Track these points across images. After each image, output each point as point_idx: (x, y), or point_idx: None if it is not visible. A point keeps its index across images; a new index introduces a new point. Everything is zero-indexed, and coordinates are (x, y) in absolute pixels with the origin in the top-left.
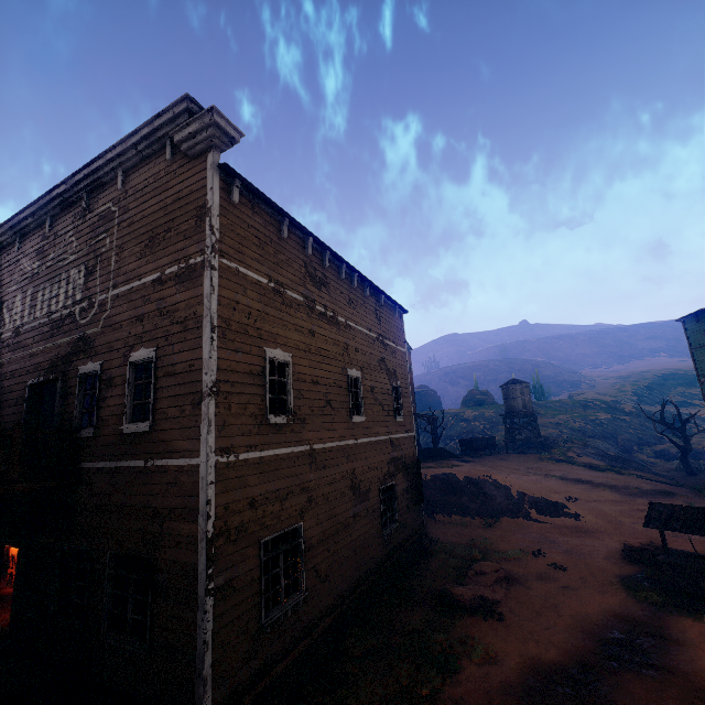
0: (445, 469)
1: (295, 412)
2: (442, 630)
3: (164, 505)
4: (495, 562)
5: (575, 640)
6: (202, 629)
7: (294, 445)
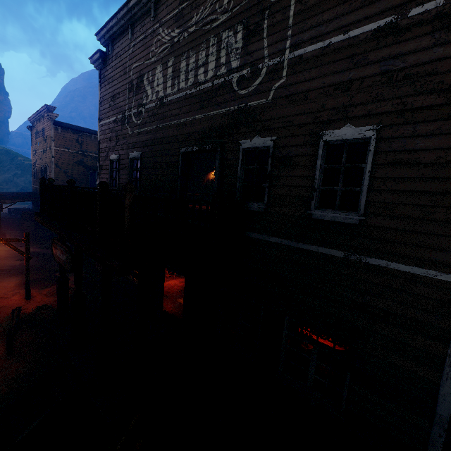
0: None
1: None
2: None
3: (377, 305)
4: None
5: None
6: (437, 442)
7: None
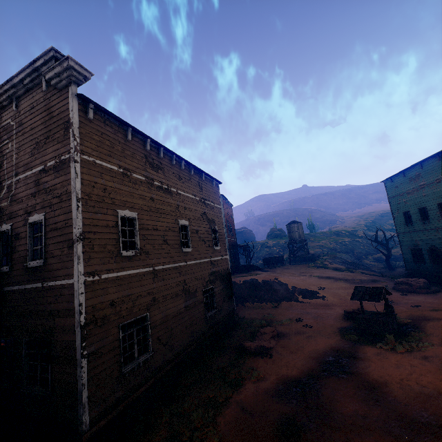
0: (251, 277)
1: (141, 248)
2: (237, 366)
3: (55, 308)
4: (274, 327)
5: (308, 364)
6: (80, 377)
7: (141, 268)
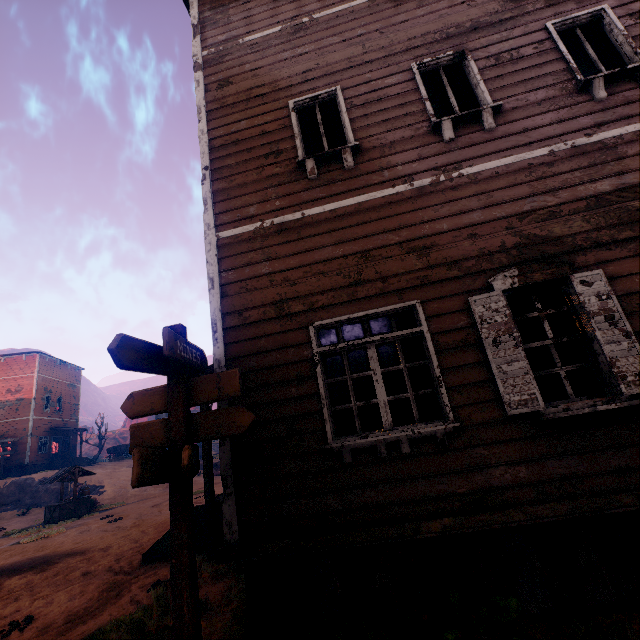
0: (34, 474)
1: None
2: None
3: None
4: None
5: None
6: None
7: None
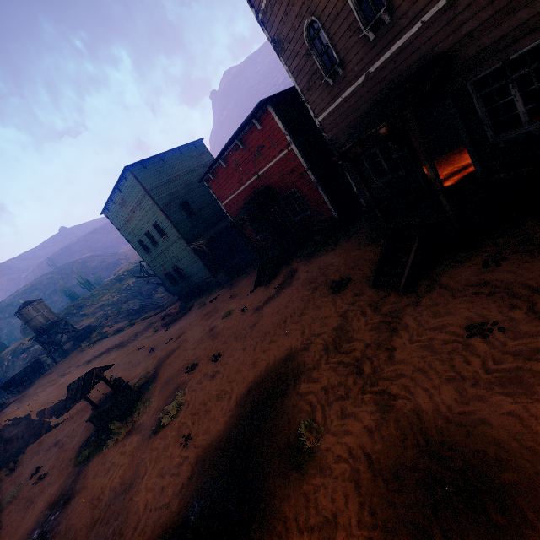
0: None
1: None
2: None
3: None
4: None
5: None
6: None
7: None
